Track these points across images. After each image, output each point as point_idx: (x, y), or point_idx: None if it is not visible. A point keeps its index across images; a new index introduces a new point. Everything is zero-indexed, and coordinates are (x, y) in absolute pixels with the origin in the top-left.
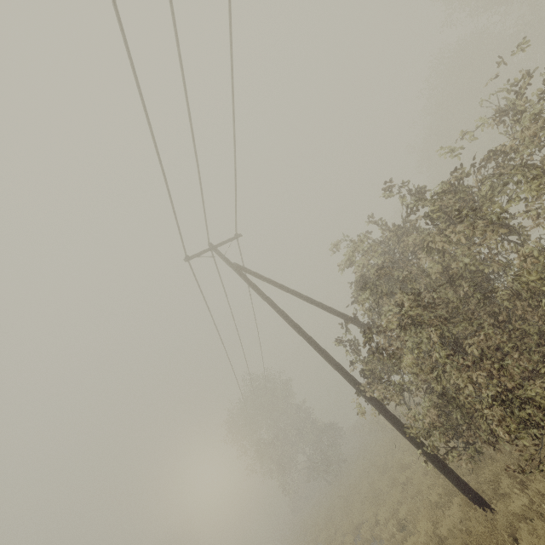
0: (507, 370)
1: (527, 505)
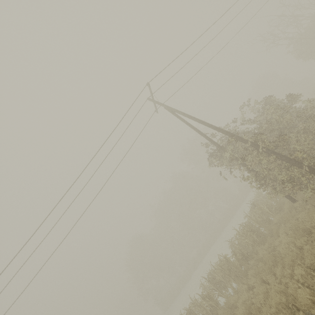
0: None
1: None
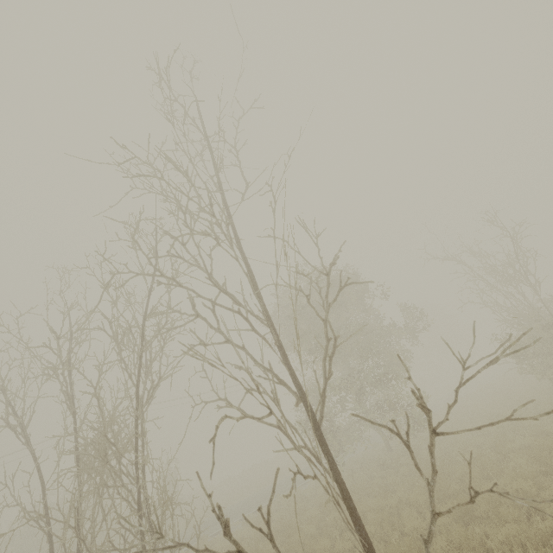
0: None
1: None
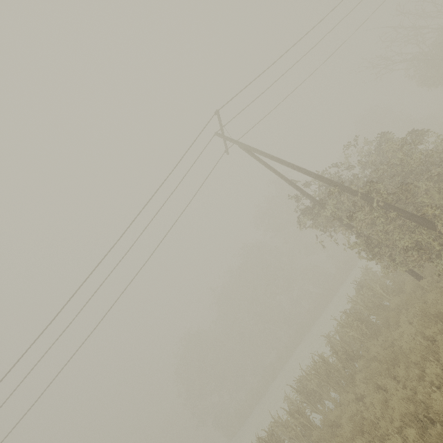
0: None
1: None
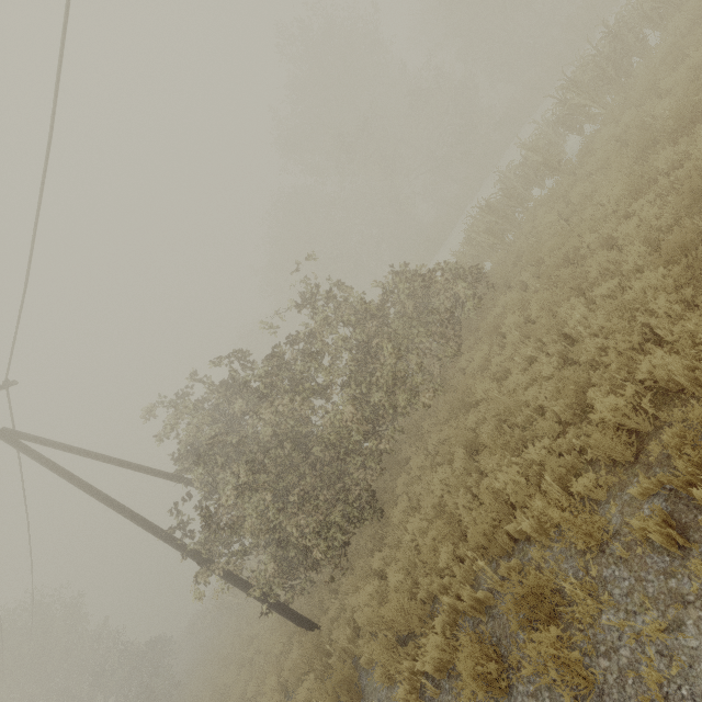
0: (318, 503)
1: (338, 607)
